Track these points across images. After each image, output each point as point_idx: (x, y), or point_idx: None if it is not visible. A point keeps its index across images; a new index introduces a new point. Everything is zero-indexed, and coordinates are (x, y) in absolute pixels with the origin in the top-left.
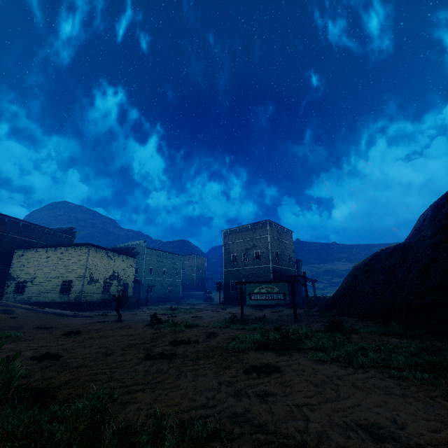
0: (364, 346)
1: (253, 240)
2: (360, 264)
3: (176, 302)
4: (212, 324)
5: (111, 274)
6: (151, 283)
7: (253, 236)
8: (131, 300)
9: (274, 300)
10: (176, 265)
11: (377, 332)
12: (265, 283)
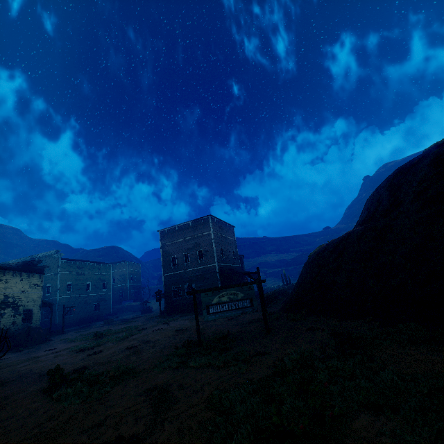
0: (436, 385)
1: (195, 238)
2: (324, 253)
3: (105, 321)
4: (158, 364)
5: (1, 300)
6: (70, 302)
7: (195, 234)
8: (35, 333)
9: (239, 310)
10: (103, 276)
11: (405, 343)
12: (226, 288)
